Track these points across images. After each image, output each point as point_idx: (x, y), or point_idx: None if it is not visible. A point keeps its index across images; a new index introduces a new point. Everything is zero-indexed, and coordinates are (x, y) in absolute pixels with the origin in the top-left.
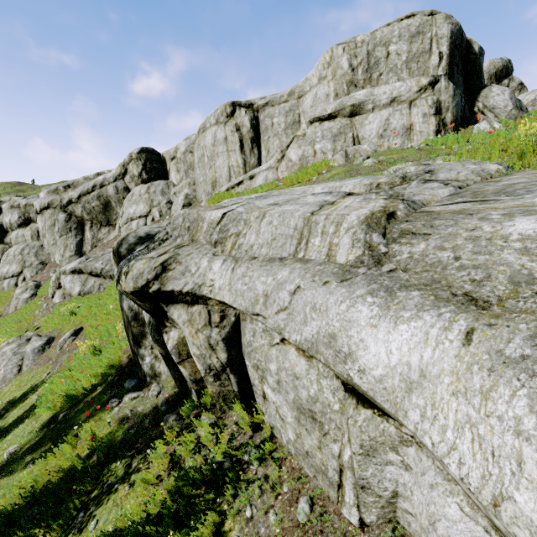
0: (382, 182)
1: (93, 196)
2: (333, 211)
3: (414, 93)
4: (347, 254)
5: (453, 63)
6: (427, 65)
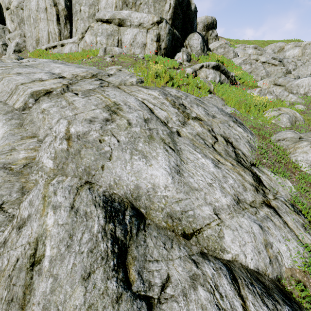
0: (79, 75)
1: None
2: (33, 85)
3: (150, 24)
4: (18, 105)
5: (176, 13)
6: (163, 9)
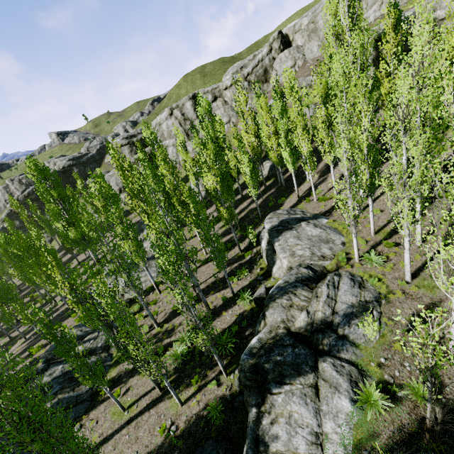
0: None
1: (260, 67)
2: None
3: None
4: None
5: None
6: None
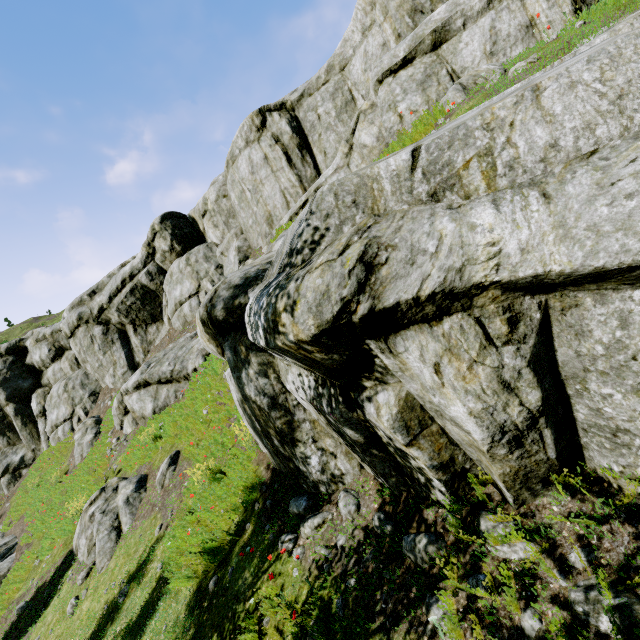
0: None
1: (126, 293)
2: None
3: None
4: None
5: None
6: None
